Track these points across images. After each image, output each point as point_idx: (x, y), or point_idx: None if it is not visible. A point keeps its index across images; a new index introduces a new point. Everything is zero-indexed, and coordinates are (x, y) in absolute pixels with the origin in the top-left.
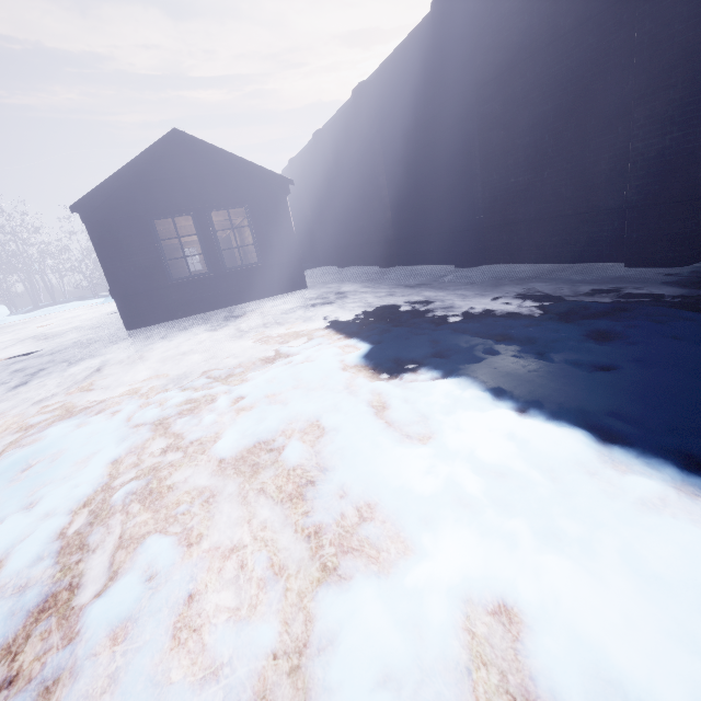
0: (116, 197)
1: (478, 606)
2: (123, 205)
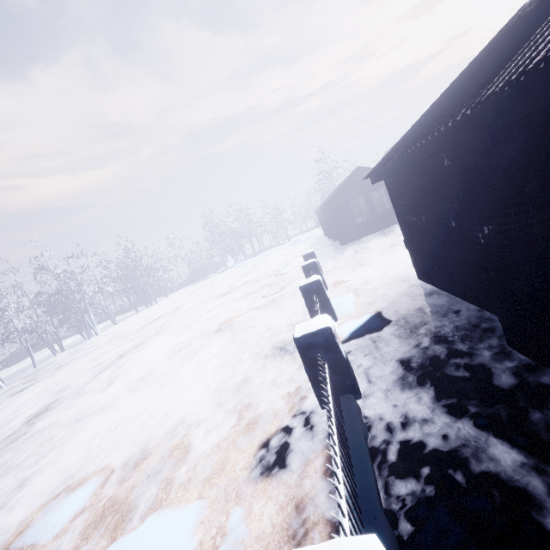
0: (339, 197)
1: None
2: (341, 199)
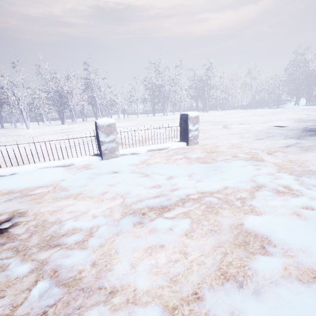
0: None
1: None
2: None
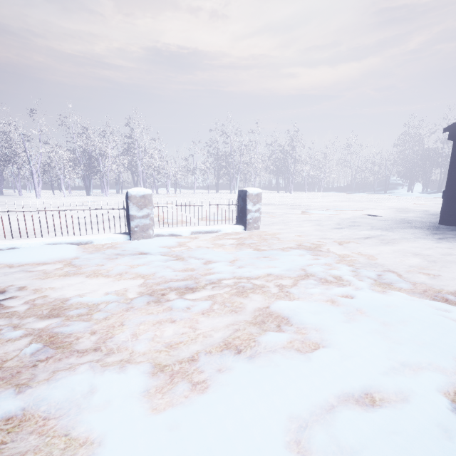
0: None
1: (93, 451)
2: None
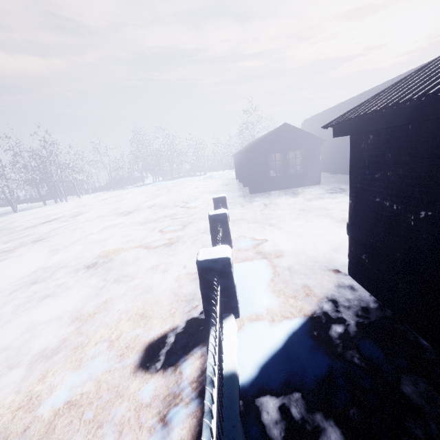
0: (260, 147)
1: None
2: (262, 150)
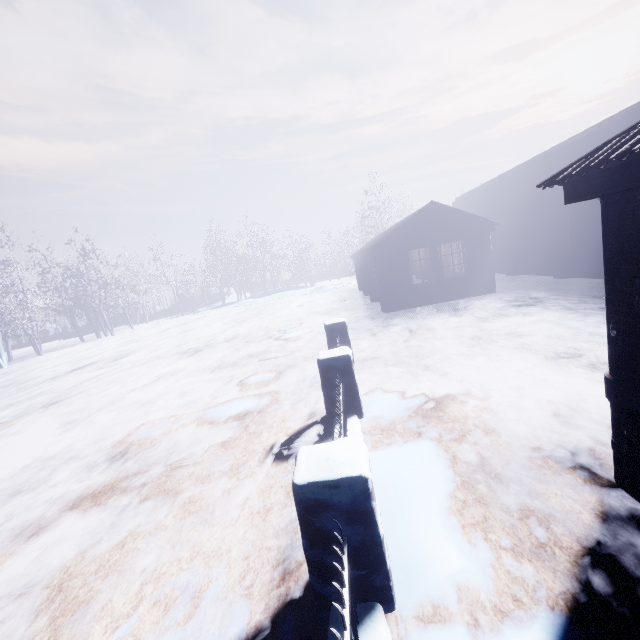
0: (395, 240)
1: None
2: (397, 244)
